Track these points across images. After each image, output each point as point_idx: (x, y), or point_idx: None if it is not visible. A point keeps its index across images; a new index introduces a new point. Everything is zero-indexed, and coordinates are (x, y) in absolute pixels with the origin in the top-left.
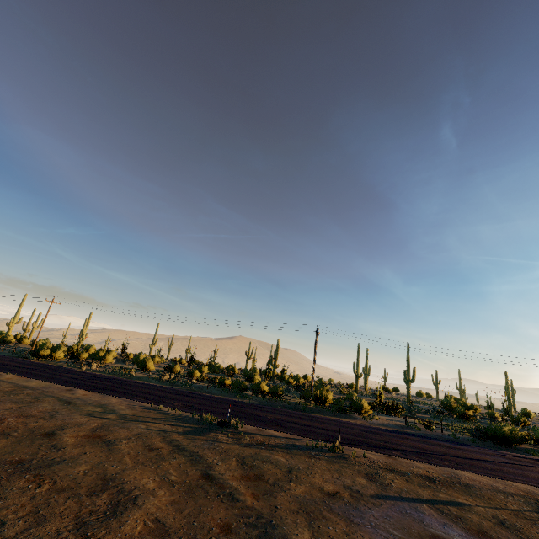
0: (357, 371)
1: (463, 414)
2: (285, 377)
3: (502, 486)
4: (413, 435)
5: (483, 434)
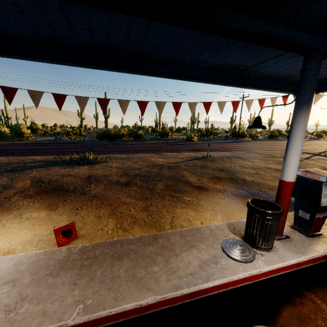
0: (81, 116)
1: (123, 130)
2: (22, 125)
3: (6, 160)
4: (40, 143)
5: (100, 136)
